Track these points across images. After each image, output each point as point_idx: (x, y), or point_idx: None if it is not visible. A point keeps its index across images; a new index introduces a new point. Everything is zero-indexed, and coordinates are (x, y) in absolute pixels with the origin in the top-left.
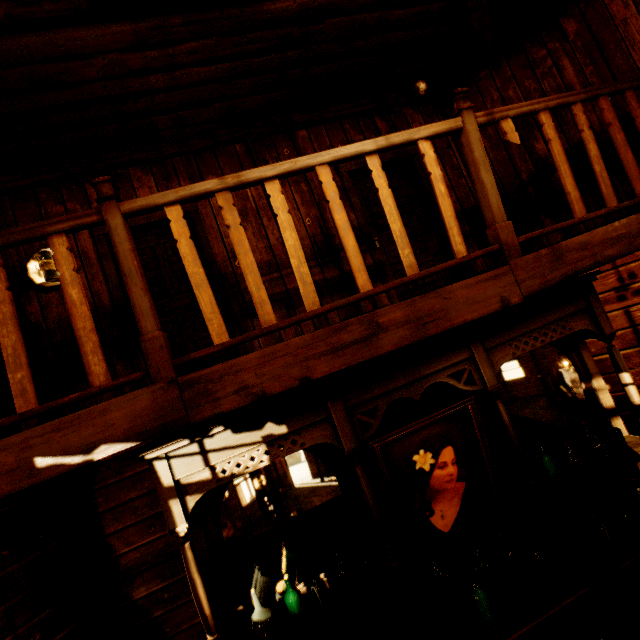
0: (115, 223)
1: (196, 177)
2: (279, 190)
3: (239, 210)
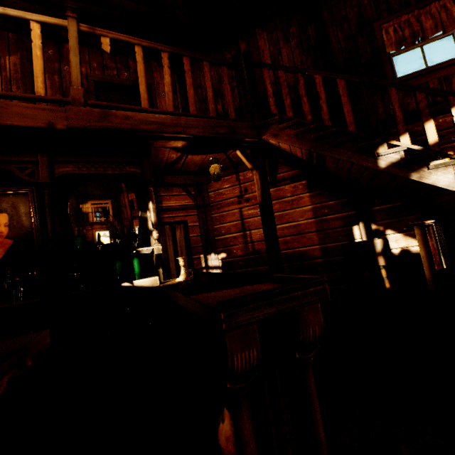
0: None
1: None
2: None
3: None
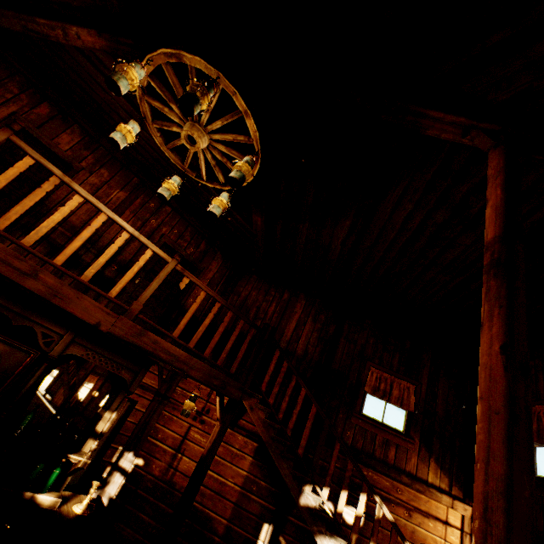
0: (0, 136)
1: (100, 163)
2: (79, 202)
3: (97, 195)
